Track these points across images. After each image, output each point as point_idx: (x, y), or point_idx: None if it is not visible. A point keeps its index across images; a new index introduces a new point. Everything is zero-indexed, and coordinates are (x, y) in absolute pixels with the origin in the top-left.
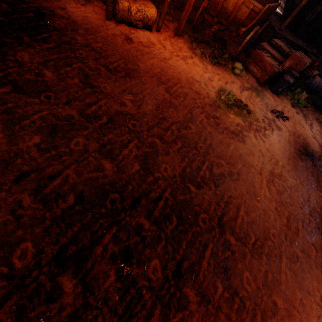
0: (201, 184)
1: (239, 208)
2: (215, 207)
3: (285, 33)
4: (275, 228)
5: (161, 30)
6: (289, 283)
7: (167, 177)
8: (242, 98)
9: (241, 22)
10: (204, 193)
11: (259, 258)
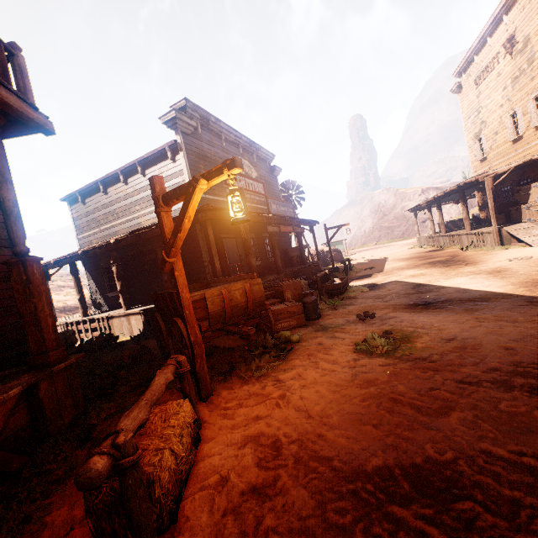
0: None
1: None
2: None
3: None
4: None
5: None
6: None
7: None
8: (358, 337)
9: (263, 298)
10: None
11: None
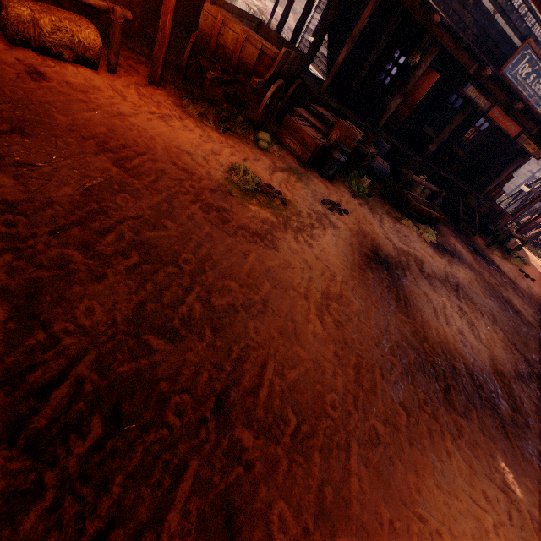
0: (181, 332)
1: (265, 366)
2: (211, 373)
3: (328, 100)
4: (336, 390)
5: (121, 73)
6: (367, 495)
7: (90, 329)
8: (273, 183)
9: (251, 68)
10: (186, 349)
11: (308, 460)
